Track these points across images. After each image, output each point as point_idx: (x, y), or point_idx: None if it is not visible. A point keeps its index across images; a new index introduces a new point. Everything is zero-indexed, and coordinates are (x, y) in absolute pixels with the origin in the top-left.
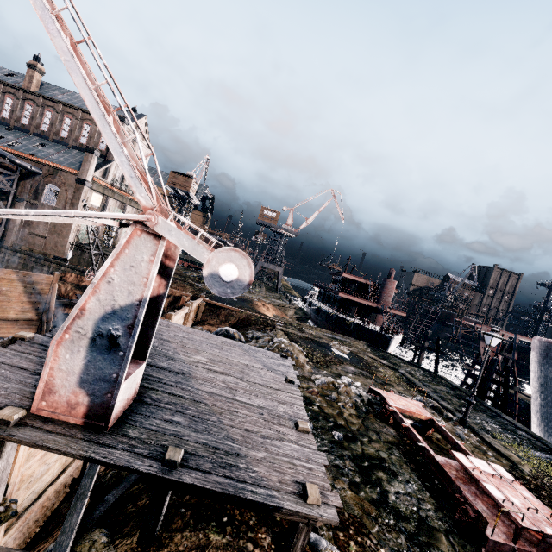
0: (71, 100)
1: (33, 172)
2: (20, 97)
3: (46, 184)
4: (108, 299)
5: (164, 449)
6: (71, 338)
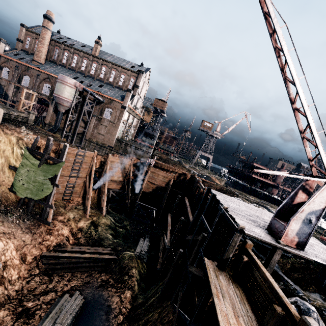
0: (114, 60)
1: (100, 101)
2: (90, 59)
3: (106, 108)
4: (312, 207)
5: (324, 260)
6: (296, 219)
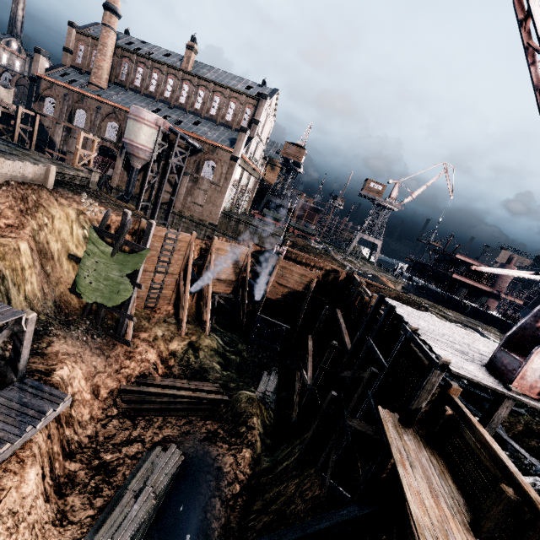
0: (217, 78)
1: (196, 150)
2: (179, 77)
3: (205, 160)
4: None
5: None
6: None
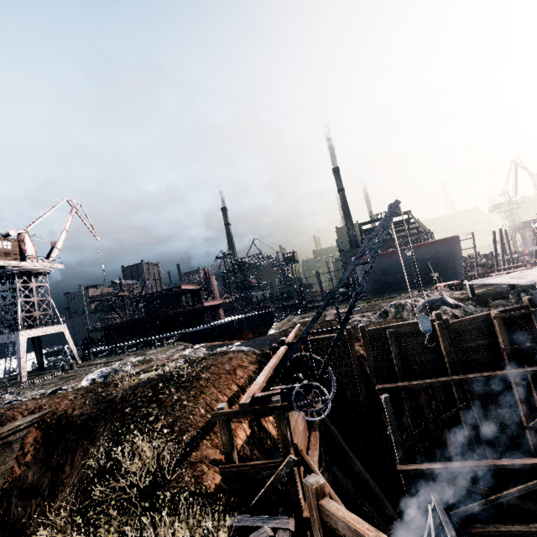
0: None
1: None
2: None
3: None
4: None
5: None
6: None
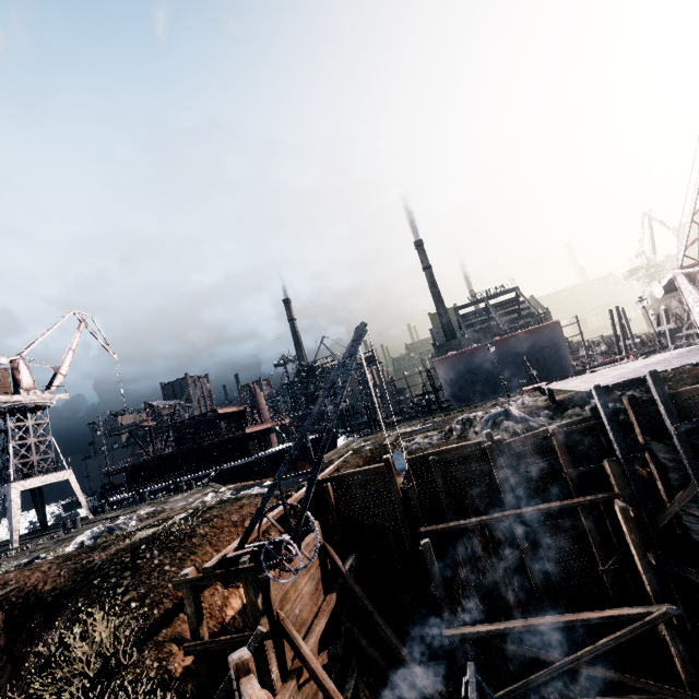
0: None
1: None
2: None
3: None
4: None
5: None
6: None
